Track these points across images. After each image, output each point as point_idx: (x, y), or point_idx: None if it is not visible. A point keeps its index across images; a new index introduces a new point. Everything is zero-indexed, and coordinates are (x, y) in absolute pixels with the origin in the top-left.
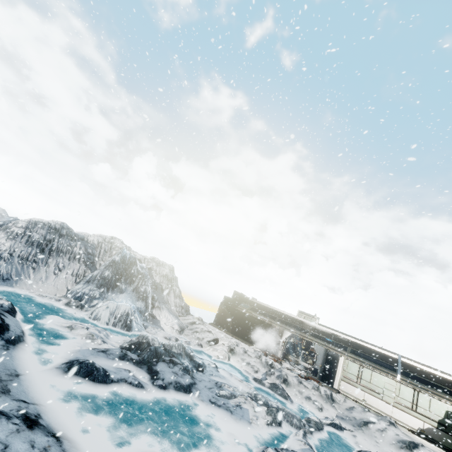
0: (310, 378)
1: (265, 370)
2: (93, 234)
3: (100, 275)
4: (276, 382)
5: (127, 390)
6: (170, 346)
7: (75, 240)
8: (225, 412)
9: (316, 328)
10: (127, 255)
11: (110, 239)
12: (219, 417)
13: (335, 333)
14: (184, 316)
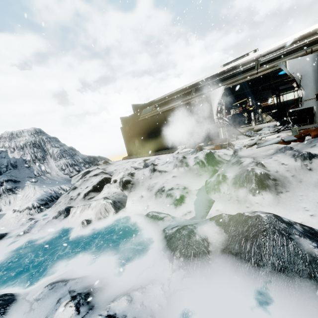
0: (310, 133)
1: (203, 180)
2: None
3: None
4: (240, 197)
5: None
6: None
7: None
8: None
9: (263, 55)
10: None
11: None
12: None
13: (305, 34)
14: (78, 173)
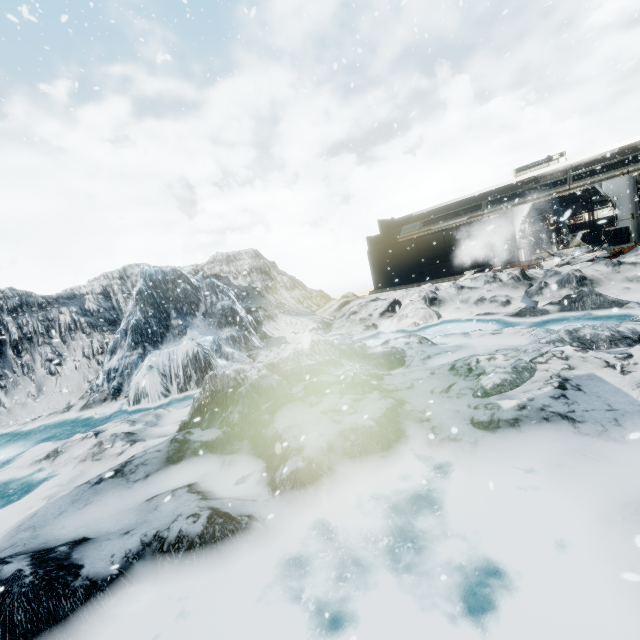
0: (624, 251)
1: (521, 291)
2: (88, 282)
3: (127, 329)
4: (562, 295)
5: (175, 577)
6: (291, 360)
7: (52, 306)
8: (550, 431)
9: (574, 167)
10: (157, 275)
11: (122, 272)
12: (545, 460)
13: (624, 146)
14: (322, 307)
